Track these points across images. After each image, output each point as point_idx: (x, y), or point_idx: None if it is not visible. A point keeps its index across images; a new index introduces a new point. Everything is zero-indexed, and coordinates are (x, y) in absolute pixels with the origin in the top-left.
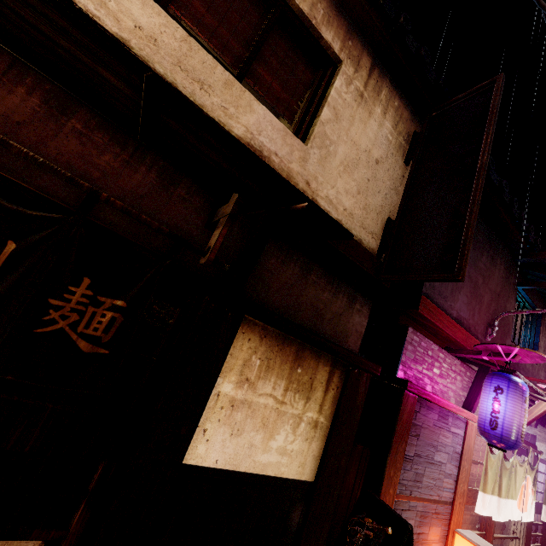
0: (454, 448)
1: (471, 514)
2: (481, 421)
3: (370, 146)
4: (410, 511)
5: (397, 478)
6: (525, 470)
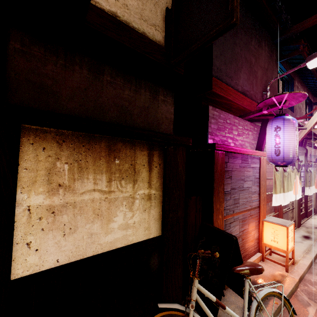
0: (254, 176)
1: (269, 207)
2: (269, 153)
3: None
4: (235, 221)
5: (222, 207)
6: (295, 173)
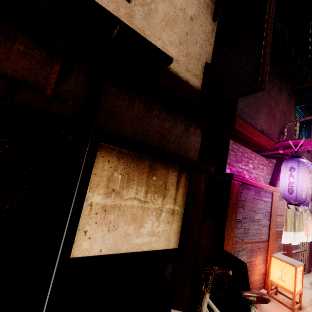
0: (266, 209)
1: (278, 244)
2: (282, 190)
3: (184, 5)
4: (243, 251)
5: (233, 234)
6: (308, 214)
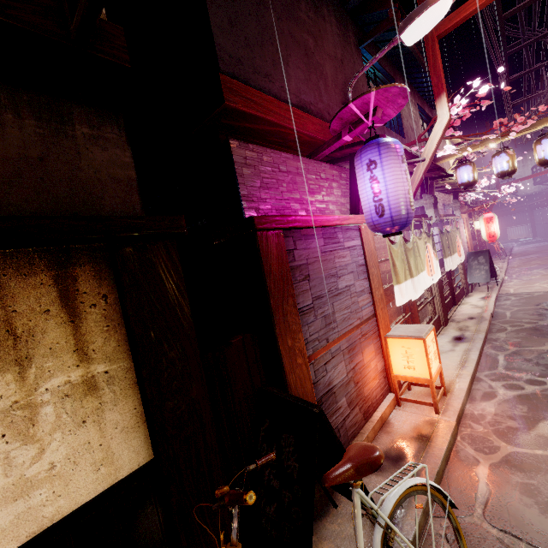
0: (356, 263)
1: (396, 307)
2: (367, 215)
3: None
4: (335, 357)
5: (300, 342)
6: (425, 241)
